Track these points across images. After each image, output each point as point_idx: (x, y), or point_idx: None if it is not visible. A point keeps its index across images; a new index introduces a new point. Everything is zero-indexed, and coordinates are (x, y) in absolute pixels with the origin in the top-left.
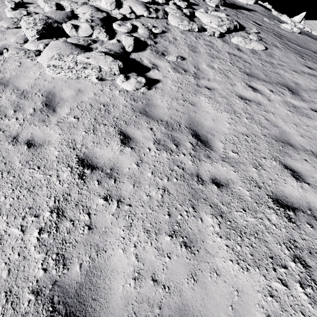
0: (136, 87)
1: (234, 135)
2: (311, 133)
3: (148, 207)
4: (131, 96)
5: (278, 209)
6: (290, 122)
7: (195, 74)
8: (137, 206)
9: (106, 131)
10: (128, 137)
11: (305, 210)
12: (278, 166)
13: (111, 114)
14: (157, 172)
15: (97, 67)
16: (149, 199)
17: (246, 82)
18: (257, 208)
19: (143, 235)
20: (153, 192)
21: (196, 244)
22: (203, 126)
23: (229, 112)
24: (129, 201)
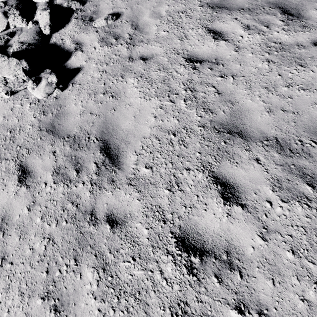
0: (47, 92)
1: (155, 138)
2: (292, 99)
3: (28, 264)
4: (41, 108)
5: (180, 254)
6: (259, 85)
7: (131, 38)
8: (18, 263)
9: (6, 168)
10: (26, 172)
11: (219, 253)
12: (204, 181)
13: (15, 142)
14: (47, 215)
15: (2, 79)
16: (32, 253)
17: (206, 26)
18: (151, 255)
19: (17, 298)
20: (37, 244)
21: (67, 308)
22: (119, 131)
23: (160, 96)
24: (11, 258)
